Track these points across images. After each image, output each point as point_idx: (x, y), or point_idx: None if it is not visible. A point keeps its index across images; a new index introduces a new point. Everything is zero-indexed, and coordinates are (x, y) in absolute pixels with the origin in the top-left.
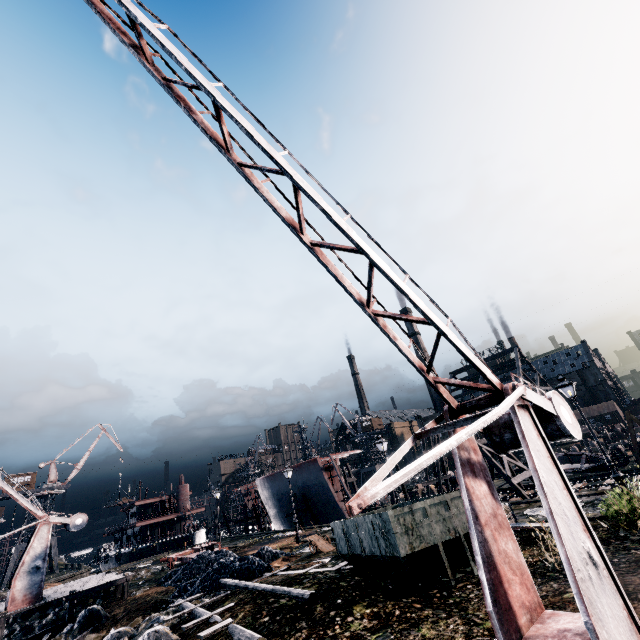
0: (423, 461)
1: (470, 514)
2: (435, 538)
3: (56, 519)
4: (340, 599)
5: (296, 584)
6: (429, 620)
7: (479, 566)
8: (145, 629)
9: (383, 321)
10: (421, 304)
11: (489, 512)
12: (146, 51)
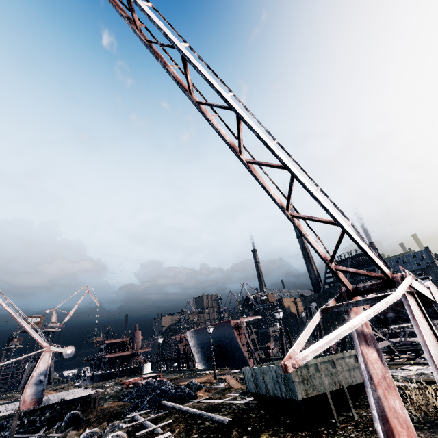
0: (341, 332)
1: (366, 375)
2: (324, 388)
3: (55, 349)
4: (250, 427)
5: (216, 411)
6: None
7: (375, 419)
8: (109, 432)
9: (297, 221)
10: (330, 209)
11: (380, 374)
12: (136, 21)
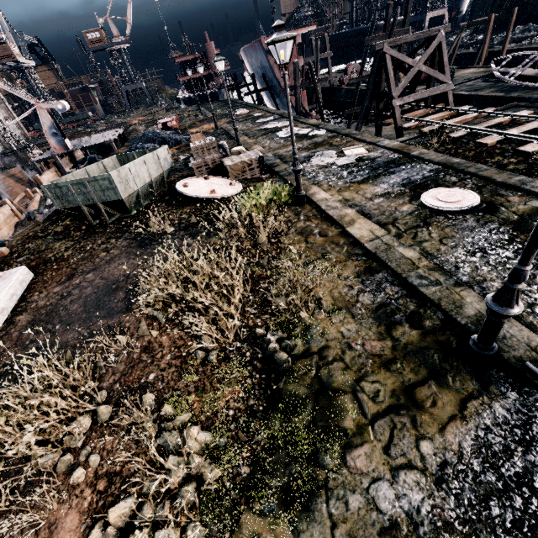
0: None
1: None
2: (79, 203)
3: (44, 106)
4: None
5: None
6: (69, 239)
7: None
8: None
9: None
10: None
11: None
12: None
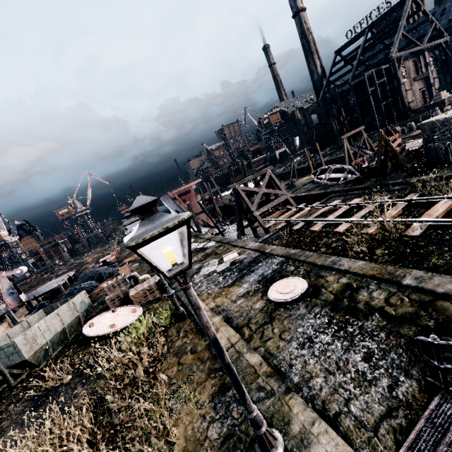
0: None
1: None
2: None
3: (5, 274)
4: None
5: None
6: None
7: None
8: None
9: None
10: None
11: None
12: None
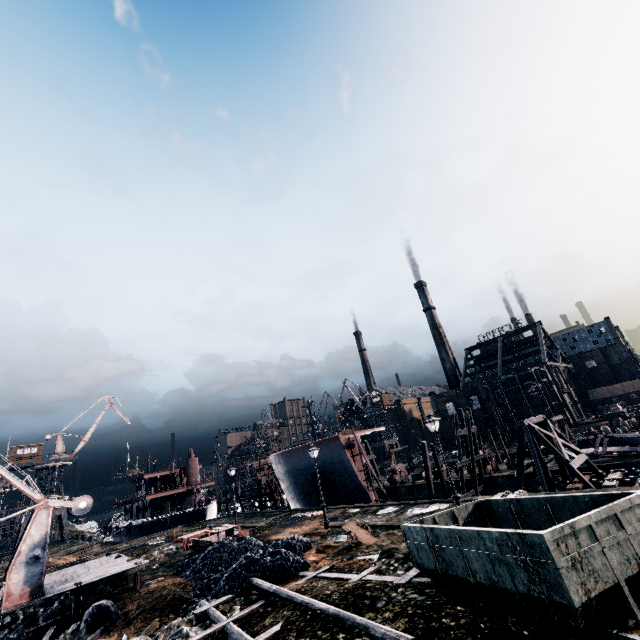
0: None
1: None
2: (614, 574)
3: (56, 503)
4: None
5: (367, 609)
6: None
7: None
8: None
9: None
10: None
11: None
12: None
